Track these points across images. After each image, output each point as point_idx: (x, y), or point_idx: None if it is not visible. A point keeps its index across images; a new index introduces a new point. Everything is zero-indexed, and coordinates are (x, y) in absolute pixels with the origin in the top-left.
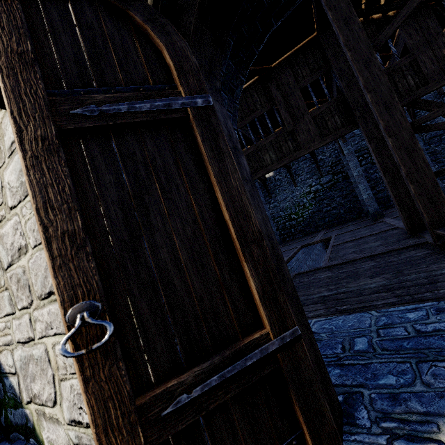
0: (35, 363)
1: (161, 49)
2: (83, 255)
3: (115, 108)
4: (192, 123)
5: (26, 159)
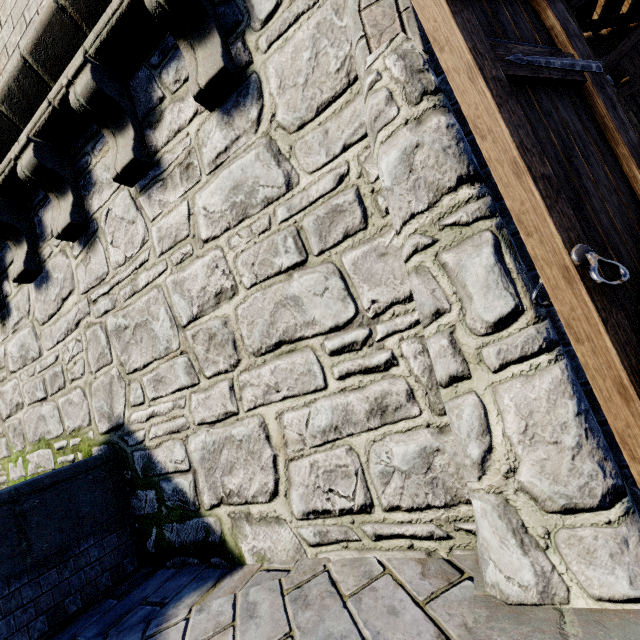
0: (235, 447)
1: (541, 10)
2: (562, 201)
3: (536, 61)
4: (589, 89)
5: (494, 97)
